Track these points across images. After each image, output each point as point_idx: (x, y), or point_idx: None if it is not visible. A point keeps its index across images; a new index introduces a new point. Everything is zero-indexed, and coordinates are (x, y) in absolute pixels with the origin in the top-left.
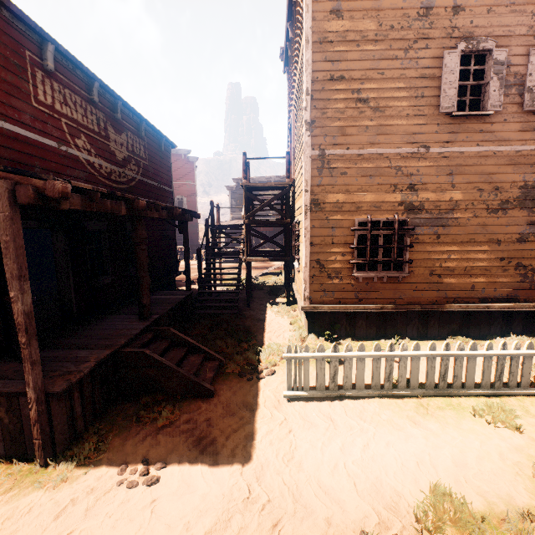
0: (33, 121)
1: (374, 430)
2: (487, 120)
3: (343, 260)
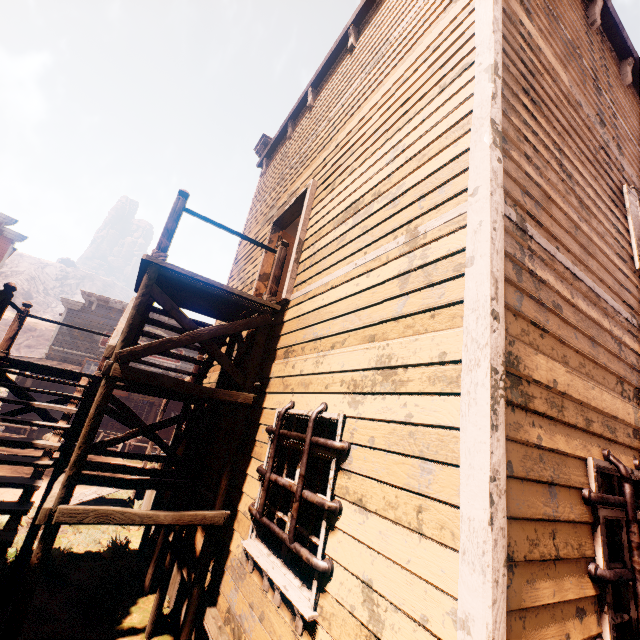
0: None
1: None
2: None
3: (580, 639)
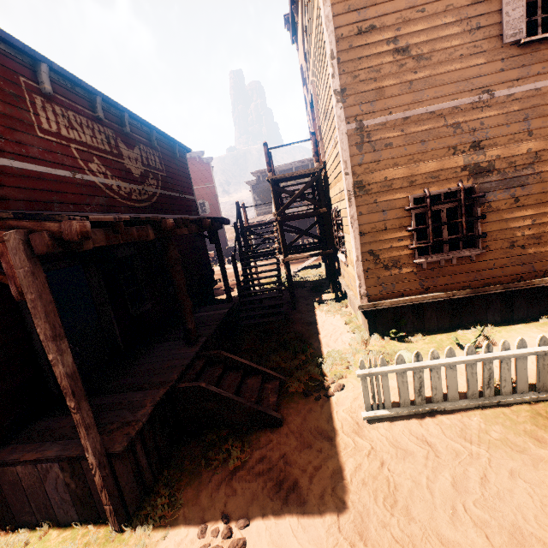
0: (42, 153)
1: (487, 454)
2: None
3: (400, 246)
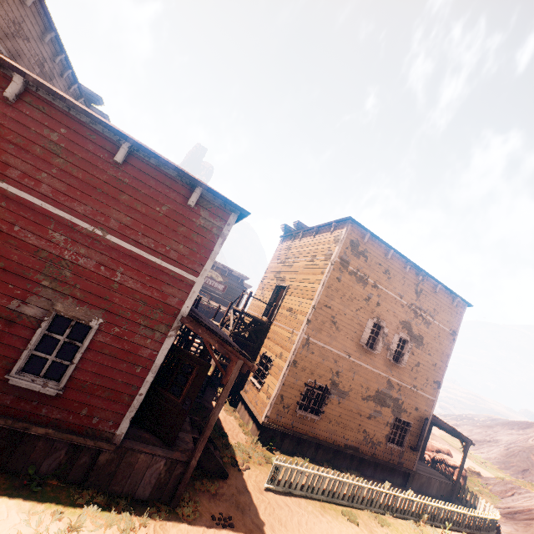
0: None
1: (308, 515)
2: (374, 355)
3: (294, 399)
